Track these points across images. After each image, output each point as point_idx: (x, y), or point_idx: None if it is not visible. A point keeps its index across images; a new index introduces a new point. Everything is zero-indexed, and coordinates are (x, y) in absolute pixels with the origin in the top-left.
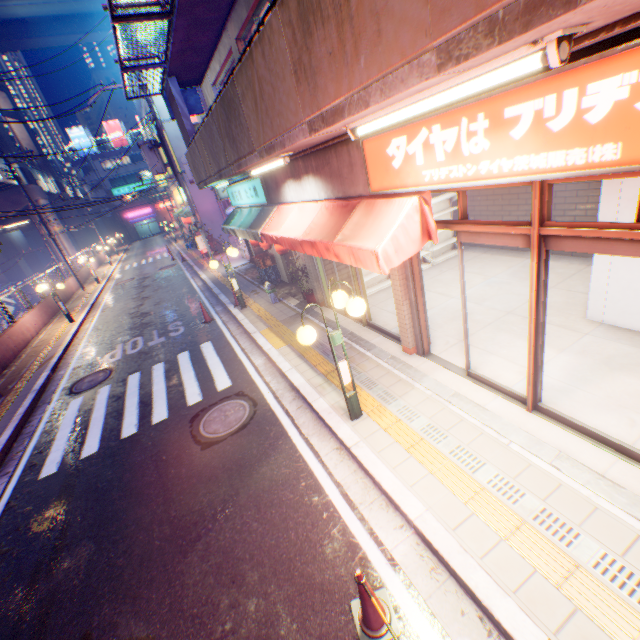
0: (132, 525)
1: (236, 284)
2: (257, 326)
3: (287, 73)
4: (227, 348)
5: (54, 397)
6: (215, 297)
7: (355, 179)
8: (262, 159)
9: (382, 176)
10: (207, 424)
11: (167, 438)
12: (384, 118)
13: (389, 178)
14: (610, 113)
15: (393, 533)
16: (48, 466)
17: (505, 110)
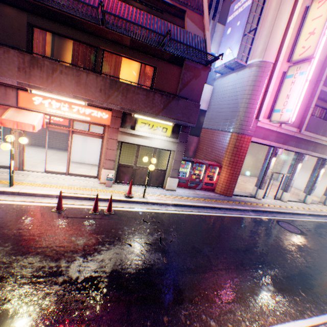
0: None
1: None
2: None
3: (13, 65)
4: None
5: None
6: None
7: (8, 99)
8: None
9: (28, 104)
10: None
11: None
12: (46, 94)
13: (32, 105)
14: (89, 114)
15: (51, 200)
16: None
17: (73, 106)
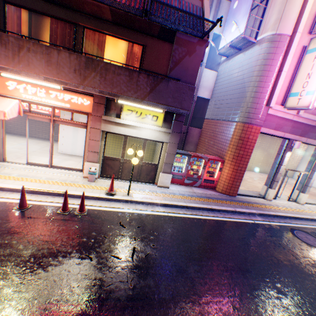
0: None
1: None
2: None
3: None
4: None
5: None
6: None
7: None
8: None
9: (2, 89)
10: None
11: None
12: (17, 77)
13: (6, 91)
14: (68, 100)
15: (19, 196)
16: None
17: (50, 91)
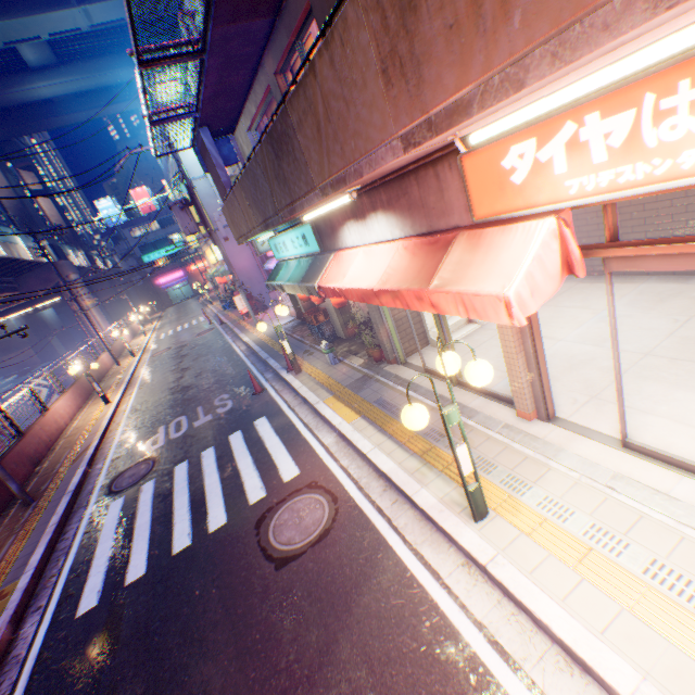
0: (197, 693)
1: (288, 346)
2: (319, 394)
3: (370, 76)
4: (286, 424)
5: (91, 498)
6: (262, 362)
7: (447, 207)
8: (325, 197)
9: (493, 197)
10: (277, 530)
11: (229, 552)
12: (521, 111)
13: (505, 198)
14: None
15: None
16: (87, 597)
17: None
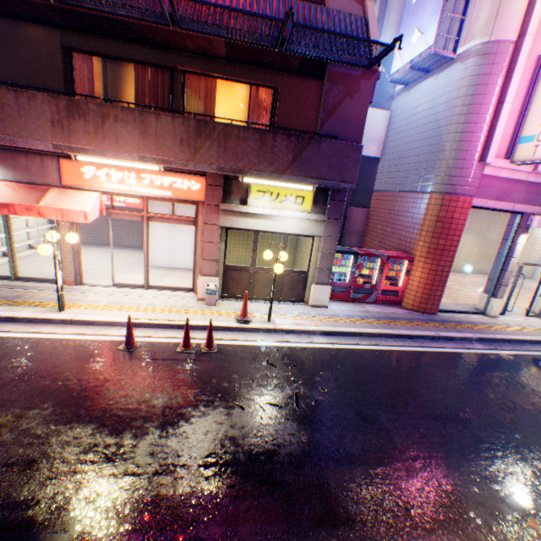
0: None
1: None
2: None
3: (44, 119)
4: None
5: None
6: None
7: (47, 175)
8: None
9: (76, 179)
10: None
11: None
12: (99, 160)
13: (81, 181)
14: (169, 185)
15: (120, 331)
16: None
17: (142, 175)
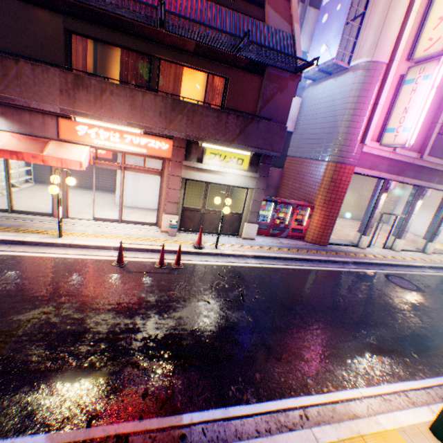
0: None
1: None
2: None
3: (54, 88)
4: None
5: None
6: None
7: (47, 130)
8: None
9: (71, 135)
10: None
11: None
12: (94, 122)
13: (75, 137)
14: (145, 144)
15: (109, 253)
16: None
17: (125, 135)
